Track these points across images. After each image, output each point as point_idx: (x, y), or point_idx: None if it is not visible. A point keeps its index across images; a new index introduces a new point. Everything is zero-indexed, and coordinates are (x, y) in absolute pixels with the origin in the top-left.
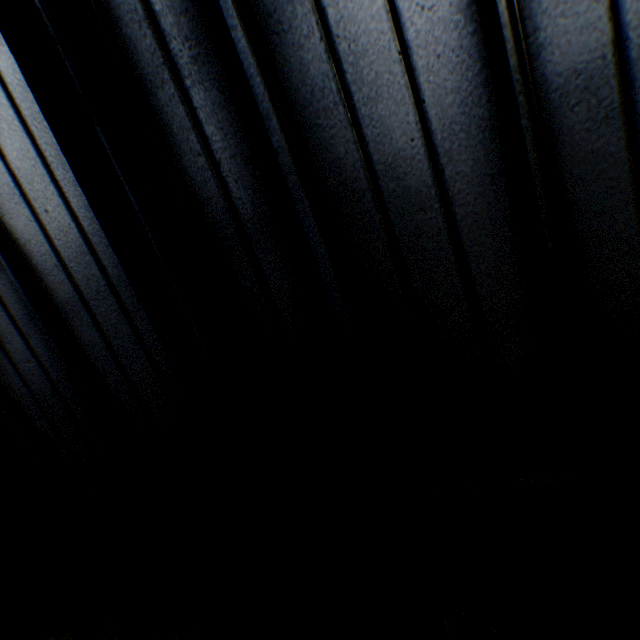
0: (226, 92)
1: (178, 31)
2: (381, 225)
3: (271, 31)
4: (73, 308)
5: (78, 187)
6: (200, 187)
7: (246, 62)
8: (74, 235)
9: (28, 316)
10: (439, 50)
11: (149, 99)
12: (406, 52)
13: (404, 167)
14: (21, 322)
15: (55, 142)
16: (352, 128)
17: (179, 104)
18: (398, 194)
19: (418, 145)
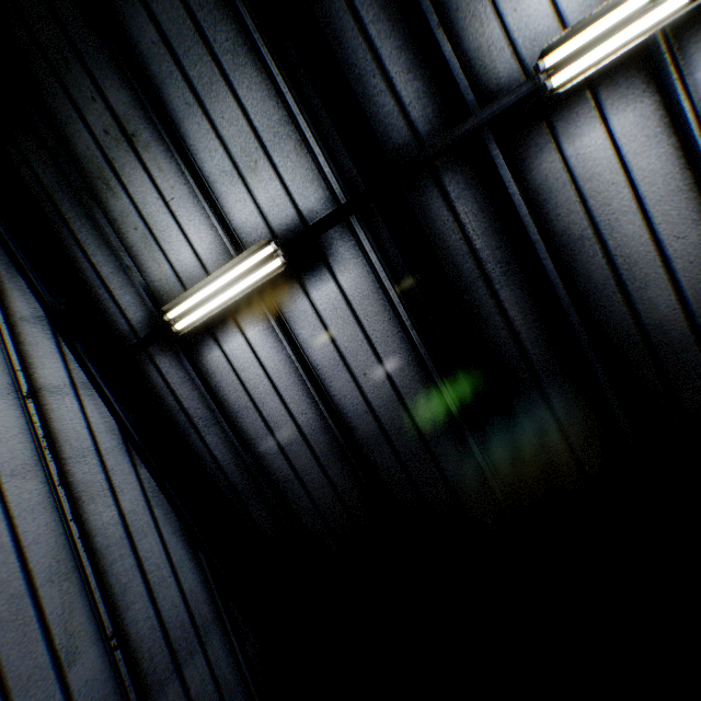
0: (527, 290)
1: (492, 258)
2: (650, 363)
3: (564, 254)
4: (375, 442)
5: (395, 356)
6: (501, 349)
7: (552, 276)
8: (385, 389)
9: (330, 452)
10: (689, 258)
11: (464, 298)
12: (665, 261)
13: (667, 326)
14: (322, 457)
15: (381, 328)
16: (626, 305)
17: (489, 299)
18: (663, 343)
19: (677, 312)
